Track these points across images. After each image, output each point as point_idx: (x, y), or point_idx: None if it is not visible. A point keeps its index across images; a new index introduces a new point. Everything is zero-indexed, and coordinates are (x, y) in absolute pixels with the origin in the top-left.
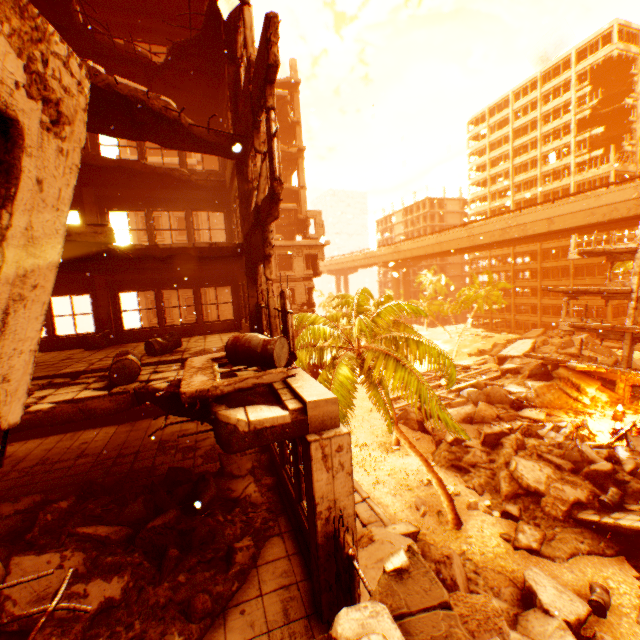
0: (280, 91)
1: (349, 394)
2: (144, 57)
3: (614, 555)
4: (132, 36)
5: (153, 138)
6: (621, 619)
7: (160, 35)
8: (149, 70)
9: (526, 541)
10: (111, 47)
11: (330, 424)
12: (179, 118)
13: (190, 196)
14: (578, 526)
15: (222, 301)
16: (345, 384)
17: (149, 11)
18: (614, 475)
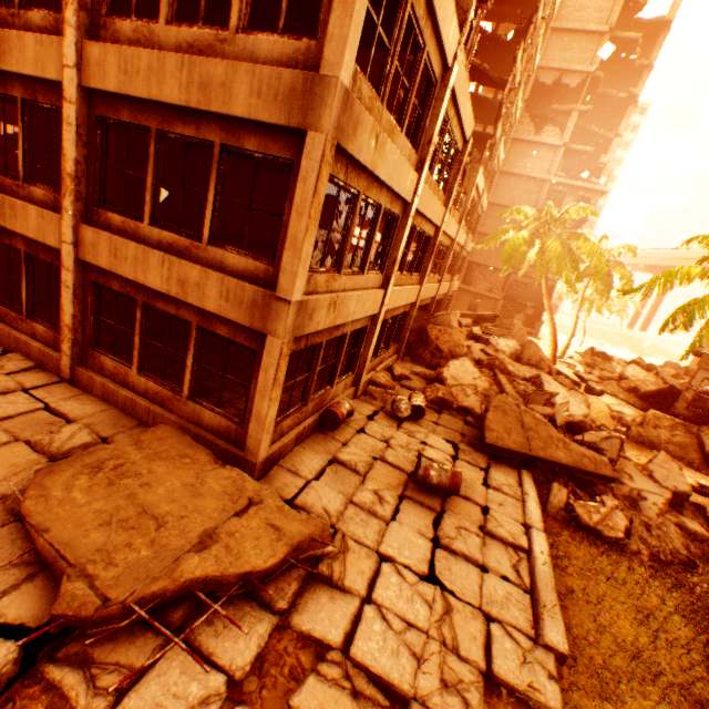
0: (633, 35)
1: (522, 253)
2: (496, 39)
3: (640, 410)
4: (501, 21)
5: (477, 82)
6: (596, 399)
7: (516, 18)
8: (496, 44)
9: (582, 375)
10: (483, 35)
11: (475, 172)
12: (487, 74)
13: (490, 116)
14: (633, 397)
15: (490, 216)
16: (519, 239)
17: (515, 5)
18: (706, 401)
